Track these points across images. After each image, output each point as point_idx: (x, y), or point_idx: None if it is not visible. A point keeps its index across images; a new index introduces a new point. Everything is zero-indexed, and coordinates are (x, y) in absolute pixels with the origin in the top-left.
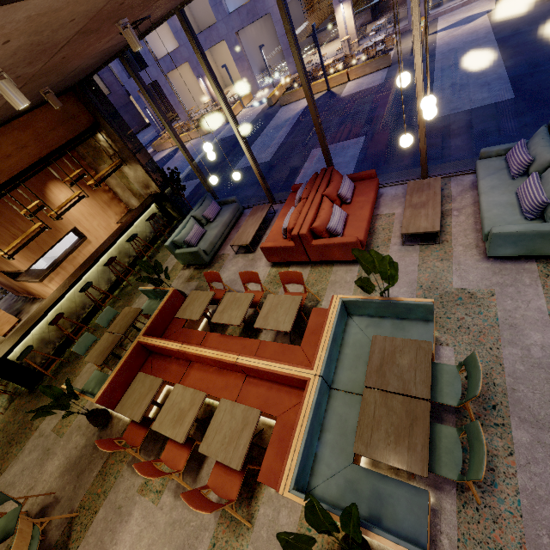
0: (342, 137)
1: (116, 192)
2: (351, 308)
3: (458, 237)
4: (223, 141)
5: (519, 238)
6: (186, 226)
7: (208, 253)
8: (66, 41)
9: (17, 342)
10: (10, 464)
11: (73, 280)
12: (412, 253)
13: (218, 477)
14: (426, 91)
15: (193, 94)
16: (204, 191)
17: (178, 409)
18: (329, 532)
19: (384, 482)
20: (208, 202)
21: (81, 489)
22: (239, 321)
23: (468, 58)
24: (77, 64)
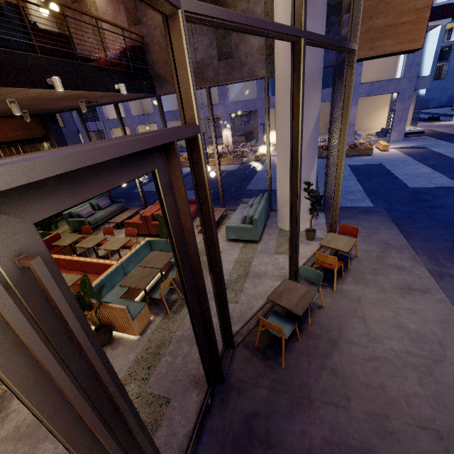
0: None
1: None
2: (153, 245)
3: (222, 232)
4: None
5: (235, 229)
6: (83, 206)
7: (91, 224)
8: (50, 99)
9: None
10: None
11: None
12: (200, 236)
13: None
14: (250, 178)
15: None
16: None
17: None
18: (91, 308)
19: (130, 302)
20: (104, 198)
21: None
22: (91, 246)
23: (274, 170)
24: (50, 107)
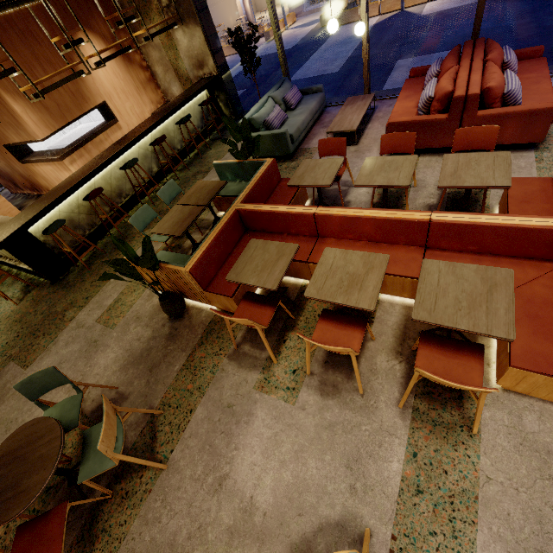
0: (437, 49)
1: (155, 72)
2: None
3: None
4: (265, 57)
5: None
6: (265, 105)
7: (294, 140)
8: None
9: (45, 209)
10: (39, 356)
11: (114, 151)
12: None
13: (433, 360)
14: (546, 5)
15: (222, 9)
16: (252, 100)
17: (345, 273)
18: None
19: None
20: (288, 85)
21: (159, 384)
22: (407, 182)
23: None
24: None
